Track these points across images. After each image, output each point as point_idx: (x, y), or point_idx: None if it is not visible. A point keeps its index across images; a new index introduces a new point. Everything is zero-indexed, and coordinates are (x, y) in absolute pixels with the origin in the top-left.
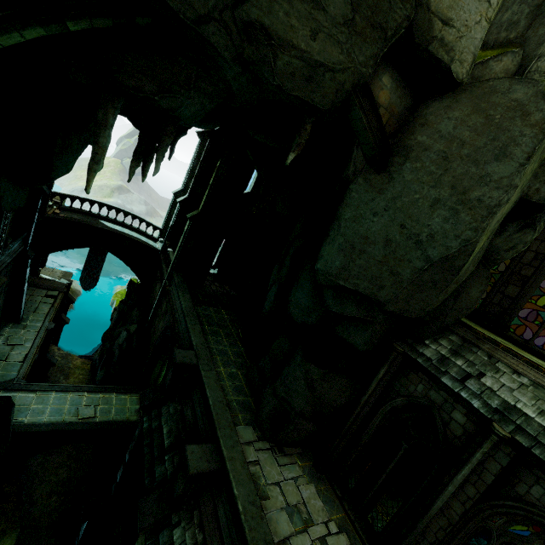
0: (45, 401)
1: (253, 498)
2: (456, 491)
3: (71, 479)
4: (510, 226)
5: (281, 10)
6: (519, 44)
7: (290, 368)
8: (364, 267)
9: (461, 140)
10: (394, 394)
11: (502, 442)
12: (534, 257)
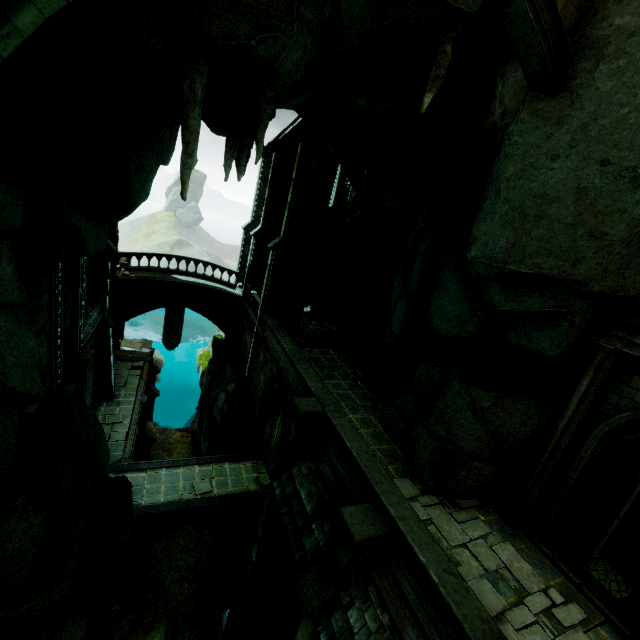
0: (157, 479)
1: (446, 565)
2: None
3: (198, 562)
4: None
5: None
6: None
7: (447, 398)
8: (545, 239)
9: None
10: (611, 410)
11: None
12: None
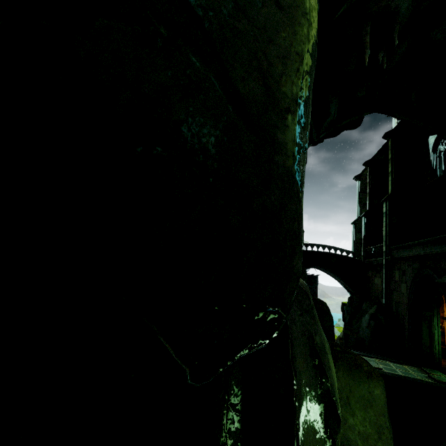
0: None
1: None
2: None
3: None
4: None
5: None
6: None
7: None
8: None
9: None
10: None
11: None
12: None
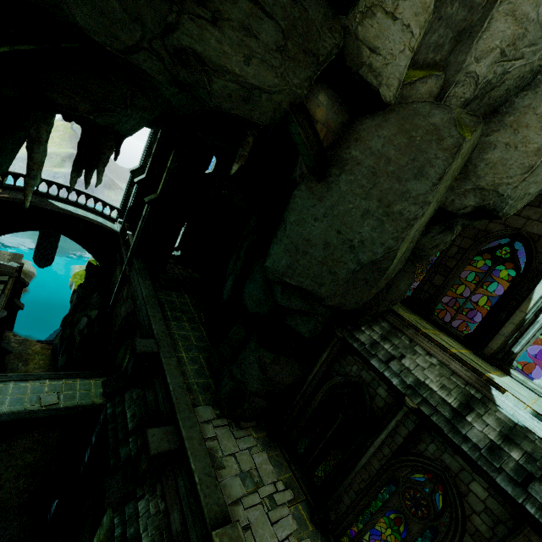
0: (3, 391)
1: (209, 470)
2: (376, 451)
3: (38, 461)
4: (434, 228)
5: (213, 38)
6: (442, 68)
7: (246, 353)
8: (307, 267)
9: (388, 158)
10: (334, 374)
11: (411, 412)
12: (457, 251)
